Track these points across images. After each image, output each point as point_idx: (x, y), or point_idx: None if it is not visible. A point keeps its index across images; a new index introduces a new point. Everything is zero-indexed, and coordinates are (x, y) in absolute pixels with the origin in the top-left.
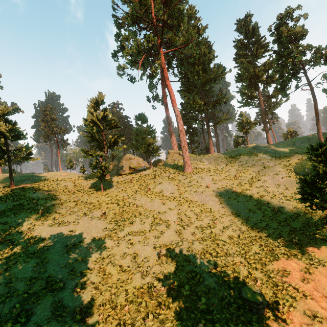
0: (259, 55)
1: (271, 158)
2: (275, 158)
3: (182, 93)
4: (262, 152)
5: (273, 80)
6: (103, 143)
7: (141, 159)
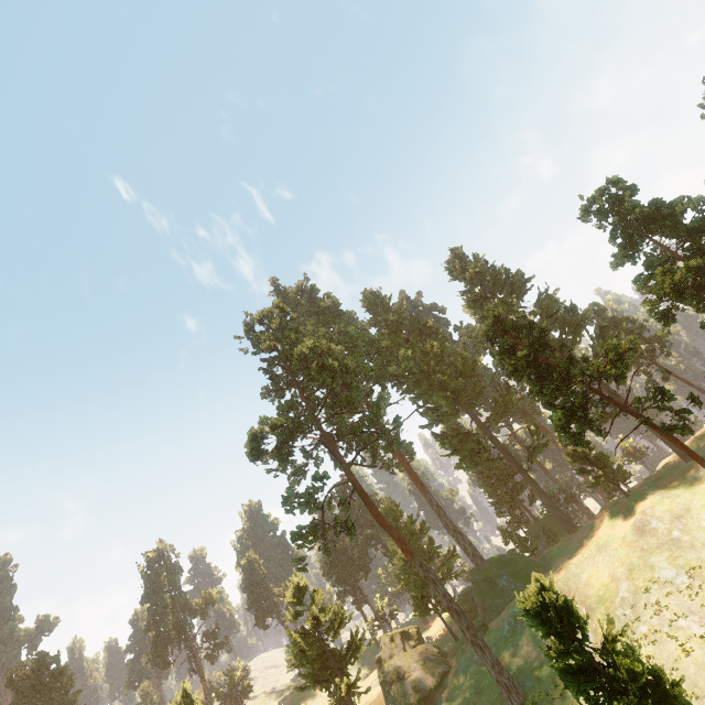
0: (516, 303)
1: (688, 579)
2: (698, 574)
3: (430, 427)
4: (661, 547)
5: (578, 324)
6: (337, 677)
7: (418, 667)
